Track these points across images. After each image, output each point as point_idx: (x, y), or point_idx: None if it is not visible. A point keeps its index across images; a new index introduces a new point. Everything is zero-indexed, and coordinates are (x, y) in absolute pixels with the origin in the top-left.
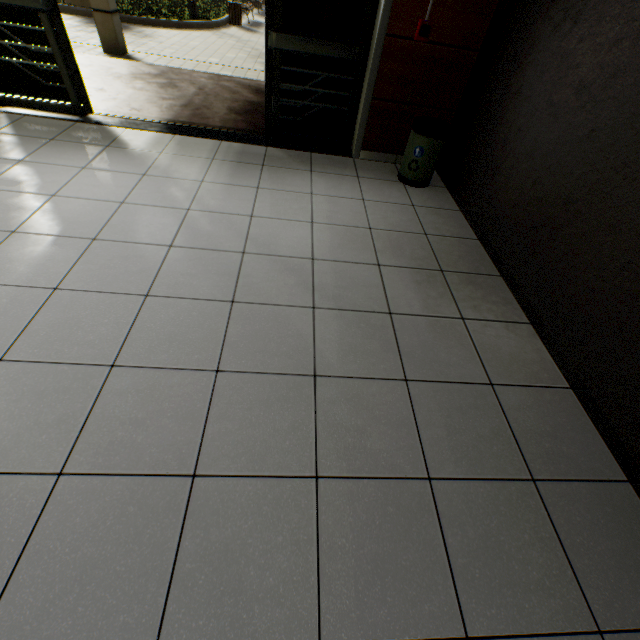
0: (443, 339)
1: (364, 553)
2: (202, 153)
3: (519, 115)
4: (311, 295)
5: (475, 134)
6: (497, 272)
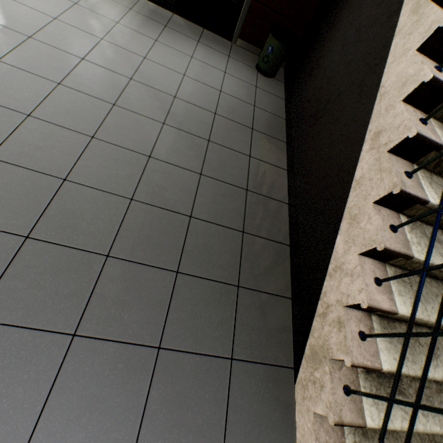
0: (233, 162)
1: (143, 233)
2: (124, 2)
3: (331, 41)
4: (165, 116)
5: (310, 49)
6: (285, 140)
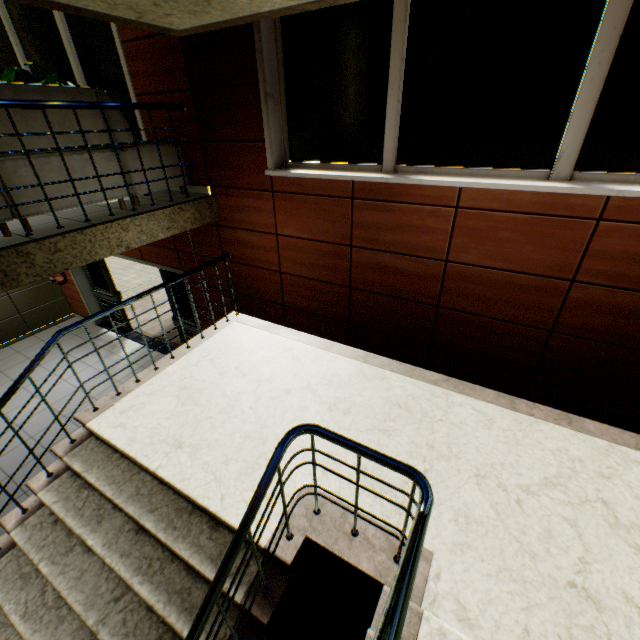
0: None
1: None
2: (143, 361)
3: None
4: None
5: None
6: None
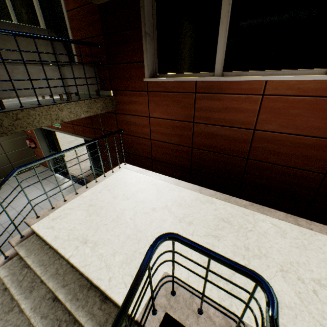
0: None
1: None
2: (73, 191)
3: None
4: None
5: None
6: None
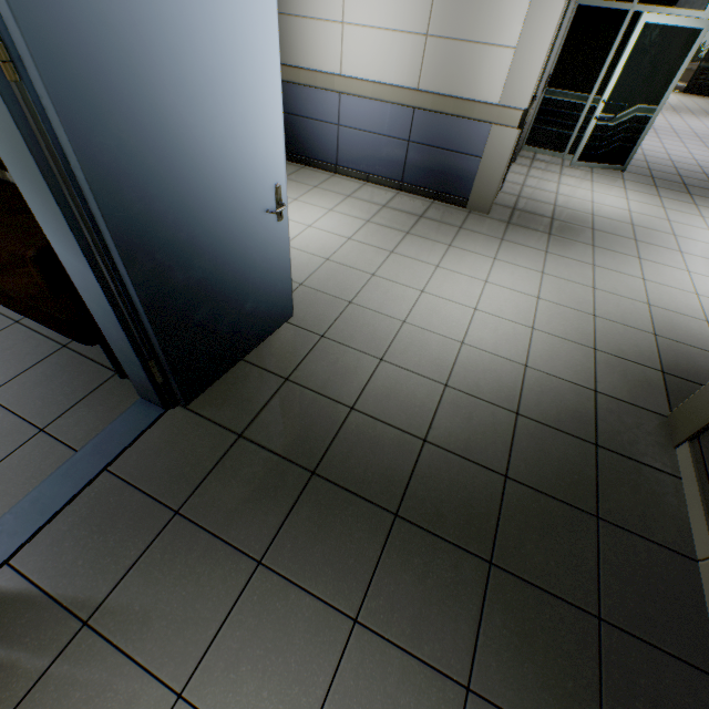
0: None
1: None
2: None
3: None
4: None
5: None
6: None
